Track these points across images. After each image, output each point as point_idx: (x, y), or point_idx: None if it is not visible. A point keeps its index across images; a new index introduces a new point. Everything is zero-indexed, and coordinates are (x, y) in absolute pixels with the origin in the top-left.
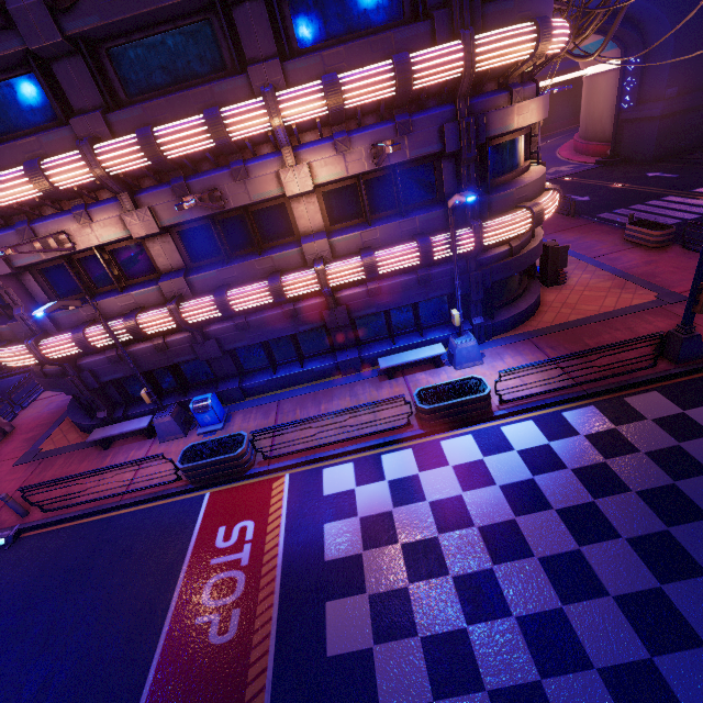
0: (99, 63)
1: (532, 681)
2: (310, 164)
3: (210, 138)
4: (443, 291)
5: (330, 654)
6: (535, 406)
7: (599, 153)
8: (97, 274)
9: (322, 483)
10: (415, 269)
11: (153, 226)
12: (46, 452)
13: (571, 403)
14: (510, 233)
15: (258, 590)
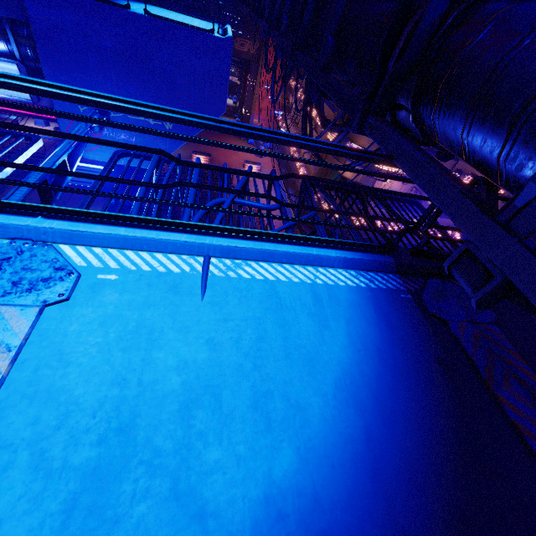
0: None
1: None
2: None
3: None
4: None
5: None
6: None
7: None
8: None
9: None
10: None
11: None
12: None
13: None
14: None
15: None
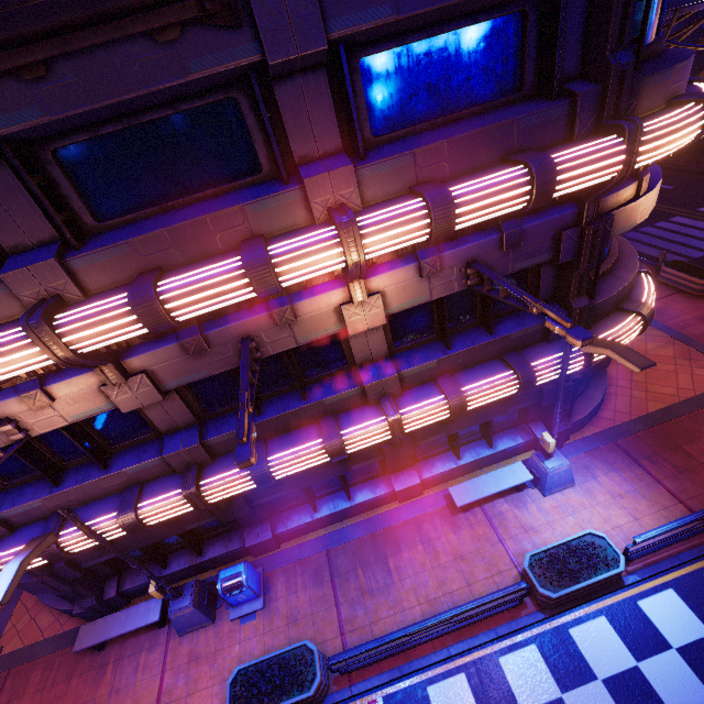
0: (41, 173)
1: None
2: (382, 292)
3: (251, 292)
4: (524, 404)
5: None
6: (670, 567)
7: None
8: (62, 444)
9: None
10: None
11: (153, 395)
12: (10, 655)
13: None
14: None
15: None
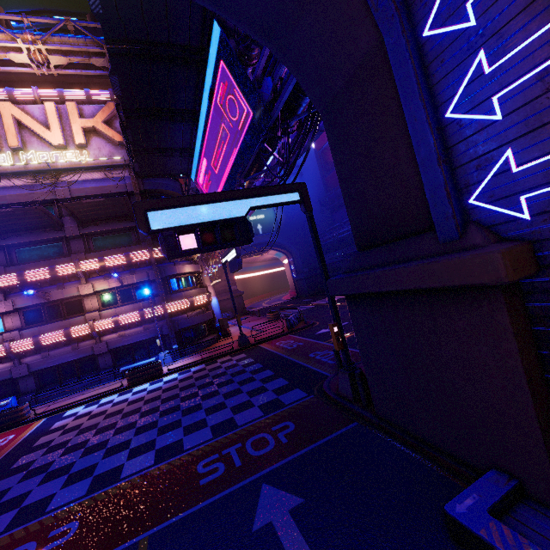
0: (10, 253)
1: (116, 421)
2: (93, 284)
3: (49, 274)
4: (157, 334)
5: (34, 445)
6: (181, 368)
7: (294, 295)
8: None
9: (64, 414)
10: (143, 324)
11: (11, 307)
12: None
13: (197, 365)
14: (179, 306)
15: (6, 447)
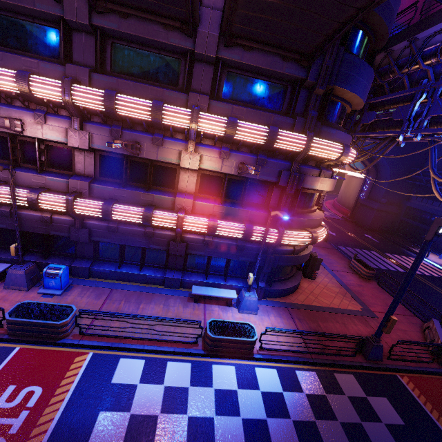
0: (104, 46)
1: None
2: (202, 155)
3: (149, 115)
4: (248, 259)
5: None
6: (280, 359)
7: (344, 213)
8: (28, 154)
9: (114, 371)
10: (237, 239)
11: (85, 144)
12: None
13: (303, 365)
14: (297, 242)
15: None
